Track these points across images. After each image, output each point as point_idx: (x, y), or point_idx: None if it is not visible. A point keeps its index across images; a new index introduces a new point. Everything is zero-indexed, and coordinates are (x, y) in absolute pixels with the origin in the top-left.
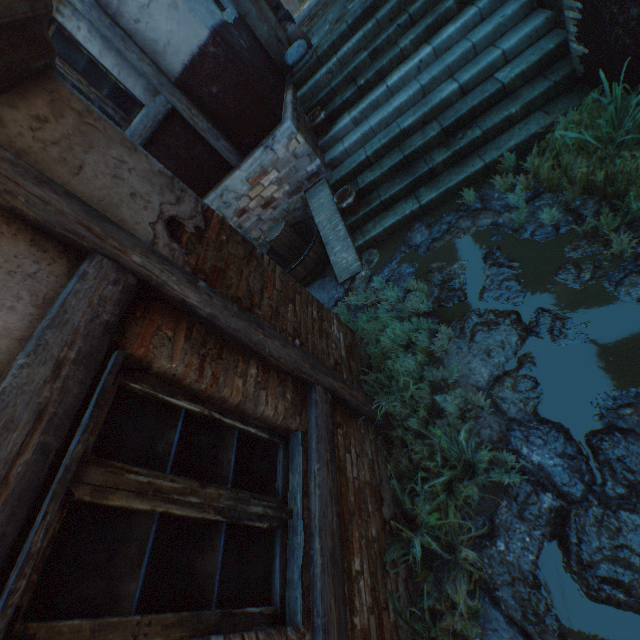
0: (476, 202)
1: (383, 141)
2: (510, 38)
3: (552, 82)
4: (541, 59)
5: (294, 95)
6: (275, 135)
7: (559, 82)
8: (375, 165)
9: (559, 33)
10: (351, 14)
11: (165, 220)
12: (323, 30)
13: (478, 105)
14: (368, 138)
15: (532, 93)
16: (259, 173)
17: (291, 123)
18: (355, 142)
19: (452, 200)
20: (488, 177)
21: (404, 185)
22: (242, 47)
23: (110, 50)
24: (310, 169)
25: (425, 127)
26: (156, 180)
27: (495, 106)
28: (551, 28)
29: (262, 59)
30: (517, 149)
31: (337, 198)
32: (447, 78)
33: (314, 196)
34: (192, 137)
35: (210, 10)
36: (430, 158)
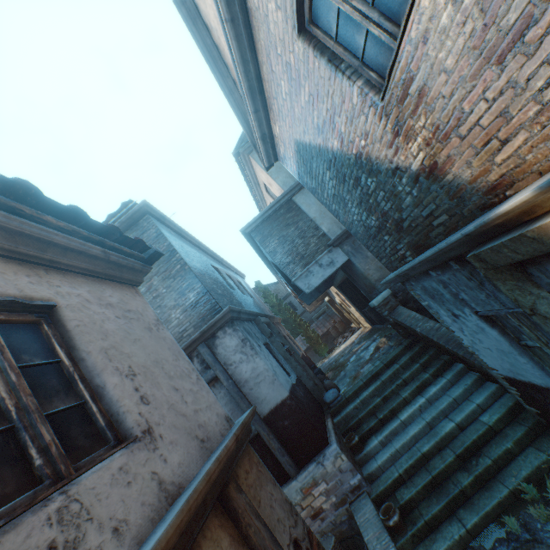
0: (522, 530)
1: (409, 461)
2: (477, 396)
3: (526, 426)
4: (508, 410)
5: (332, 421)
6: (325, 453)
7: (532, 426)
8: (408, 481)
9: (510, 395)
10: (364, 375)
11: (292, 541)
12: (345, 380)
13: (477, 438)
14: (396, 457)
15: (515, 433)
16: (311, 483)
17: (336, 445)
18: (386, 459)
19: (496, 525)
20: (519, 503)
21: (442, 504)
22: (301, 395)
23: (232, 401)
24: (352, 481)
25: (441, 451)
26: (285, 506)
27: (491, 439)
28: (503, 392)
29: (311, 399)
30: (531, 477)
31: (382, 513)
32: (443, 417)
33: (358, 508)
34: (265, 452)
35: (287, 380)
36: (456, 479)
